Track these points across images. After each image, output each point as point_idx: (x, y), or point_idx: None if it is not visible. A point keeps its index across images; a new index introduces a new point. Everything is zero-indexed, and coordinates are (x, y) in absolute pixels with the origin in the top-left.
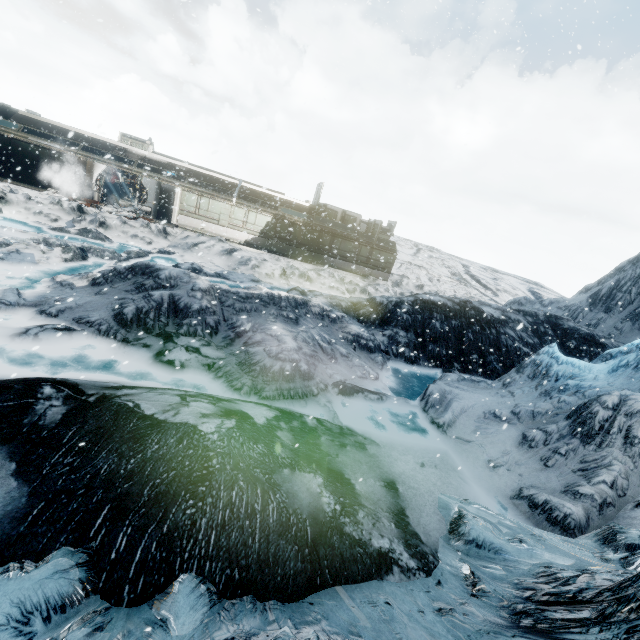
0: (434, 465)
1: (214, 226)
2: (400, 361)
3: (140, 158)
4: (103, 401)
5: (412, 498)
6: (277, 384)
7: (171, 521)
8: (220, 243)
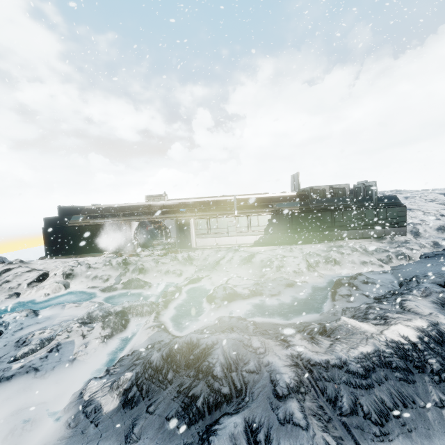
0: None
1: (225, 239)
2: None
3: (160, 207)
4: None
5: None
6: None
7: None
8: (236, 253)
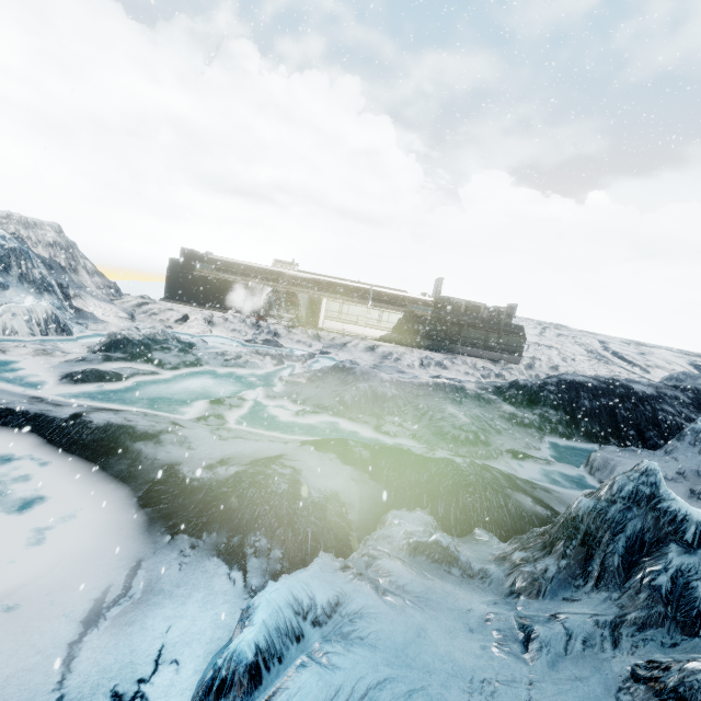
0: None
1: (353, 327)
2: (555, 437)
3: (292, 278)
4: (386, 448)
5: None
6: (466, 448)
7: (462, 503)
8: (362, 341)
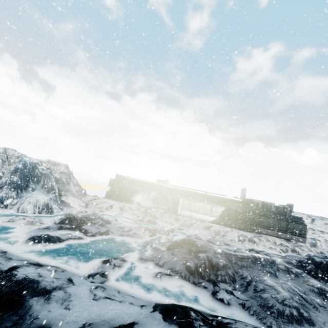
0: None
1: (196, 214)
2: None
3: (165, 188)
4: (222, 326)
5: None
6: (293, 326)
7: None
8: (202, 223)
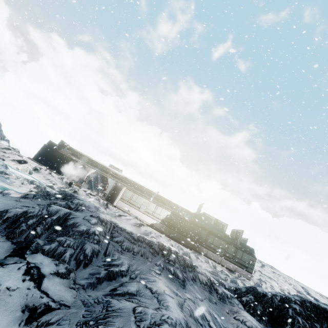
0: None
1: (135, 210)
2: None
3: (113, 172)
4: None
5: None
6: None
7: None
8: (135, 219)
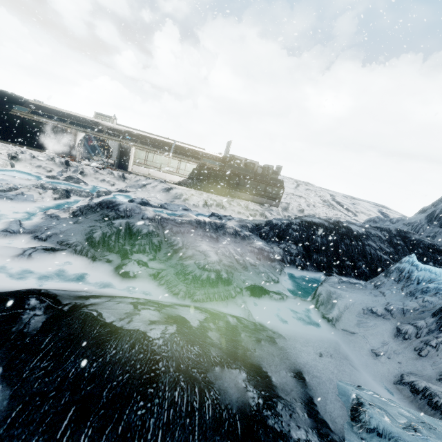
0: (329, 355)
1: (157, 172)
2: (293, 267)
3: (107, 128)
4: (74, 310)
5: (317, 386)
6: (205, 289)
7: (125, 422)
8: (161, 184)
